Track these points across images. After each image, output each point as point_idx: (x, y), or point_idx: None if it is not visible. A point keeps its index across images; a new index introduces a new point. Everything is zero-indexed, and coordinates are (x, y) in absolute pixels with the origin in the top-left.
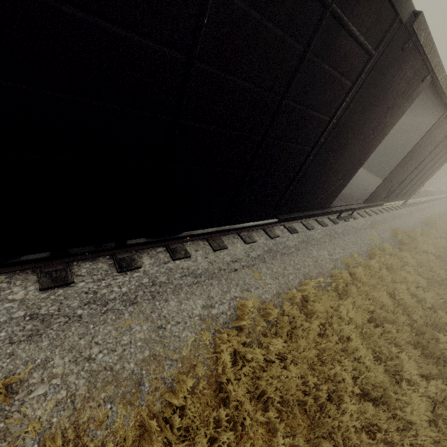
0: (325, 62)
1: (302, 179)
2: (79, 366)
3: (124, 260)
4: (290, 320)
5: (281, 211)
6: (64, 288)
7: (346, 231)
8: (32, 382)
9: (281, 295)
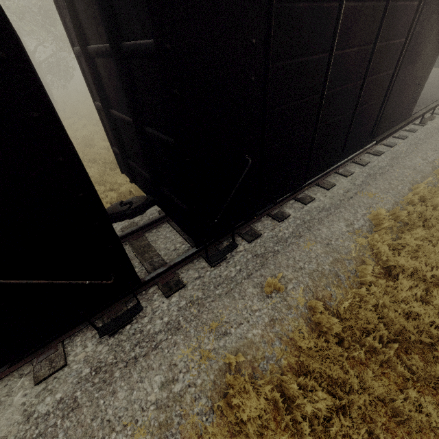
0: (399, 1)
1: (389, 99)
2: (299, 272)
3: (277, 214)
4: (419, 216)
5: (376, 134)
6: (259, 239)
7: (428, 134)
8: (283, 284)
9: (398, 202)
